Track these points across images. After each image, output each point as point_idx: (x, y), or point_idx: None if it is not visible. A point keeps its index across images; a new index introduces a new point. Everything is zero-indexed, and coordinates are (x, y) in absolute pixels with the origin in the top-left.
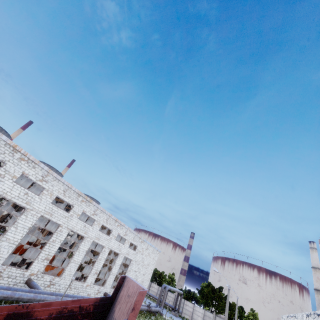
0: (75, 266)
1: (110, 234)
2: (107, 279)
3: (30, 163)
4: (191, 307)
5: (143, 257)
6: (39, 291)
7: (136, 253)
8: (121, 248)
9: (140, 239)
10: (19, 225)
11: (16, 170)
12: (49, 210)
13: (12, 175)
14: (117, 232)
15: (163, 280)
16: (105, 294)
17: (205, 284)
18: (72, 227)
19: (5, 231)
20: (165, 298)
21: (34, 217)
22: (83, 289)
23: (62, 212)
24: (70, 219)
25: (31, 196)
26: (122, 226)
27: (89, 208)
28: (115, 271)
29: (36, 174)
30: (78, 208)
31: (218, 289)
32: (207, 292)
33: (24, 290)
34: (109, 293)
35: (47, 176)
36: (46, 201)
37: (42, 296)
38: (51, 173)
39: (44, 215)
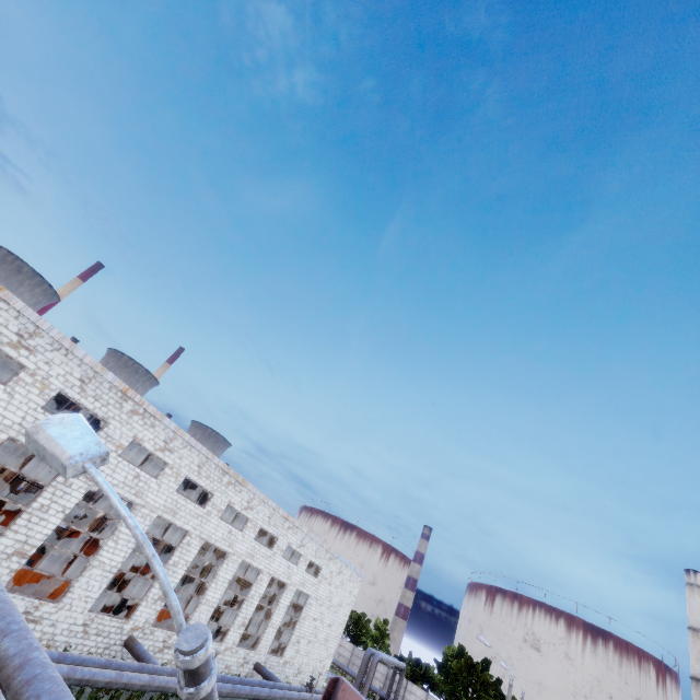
0: (208, 612)
1: (274, 545)
2: (262, 636)
3: (147, 418)
4: (421, 697)
5: (332, 589)
6: (154, 668)
7: (318, 583)
8: (292, 573)
9: (327, 554)
10: (121, 537)
11: (124, 434)
12: (171, 505)
13: (116, 444)
14: (287, 540)
15: (364, 633)
16: (258, 667)
17: (453, 650)
18: (208, 536)
19: (98, 548)
20: (371, 679)
21: (146, 520)
22: (219, 656)
23: (193, 507)
24: (206, 519)
25: (144, 481)
26: (297, 529)
27: (239, 497)
28: (277, 620)
29: (156, 438)
30: (221, 498)
31: (480, 666)
32: (457, 670)
33: (131, 667)
34: (263, 663)
35: (173, 440)
36: (169, 487)
37: (162, 679)
38: (181, 435)
39: (163, 515)
